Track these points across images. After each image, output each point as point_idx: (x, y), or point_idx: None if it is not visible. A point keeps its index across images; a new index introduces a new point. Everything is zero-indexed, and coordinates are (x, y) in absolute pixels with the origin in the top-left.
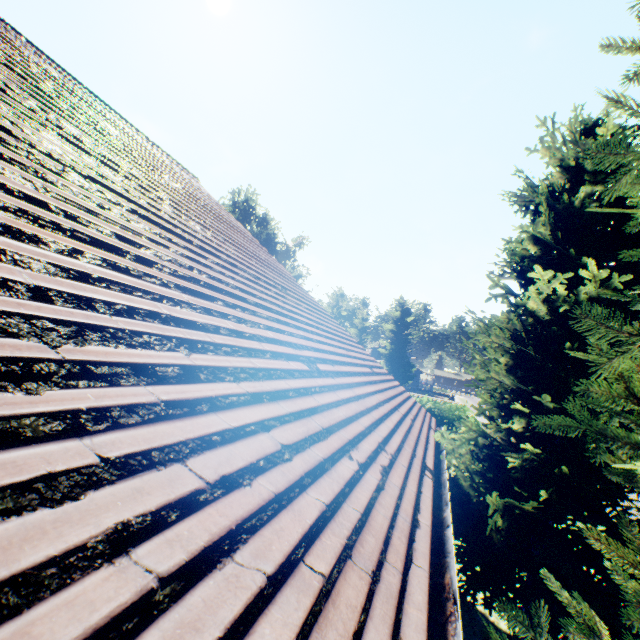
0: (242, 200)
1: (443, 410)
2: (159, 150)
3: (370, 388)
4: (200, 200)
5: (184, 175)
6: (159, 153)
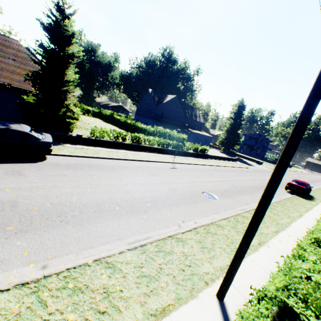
0: (167, 52)
1: (173, 134)
2: (5, 36)
3: (19, 77)
4: (5, 45)
5: (10, 40)
6: (3, 37)
